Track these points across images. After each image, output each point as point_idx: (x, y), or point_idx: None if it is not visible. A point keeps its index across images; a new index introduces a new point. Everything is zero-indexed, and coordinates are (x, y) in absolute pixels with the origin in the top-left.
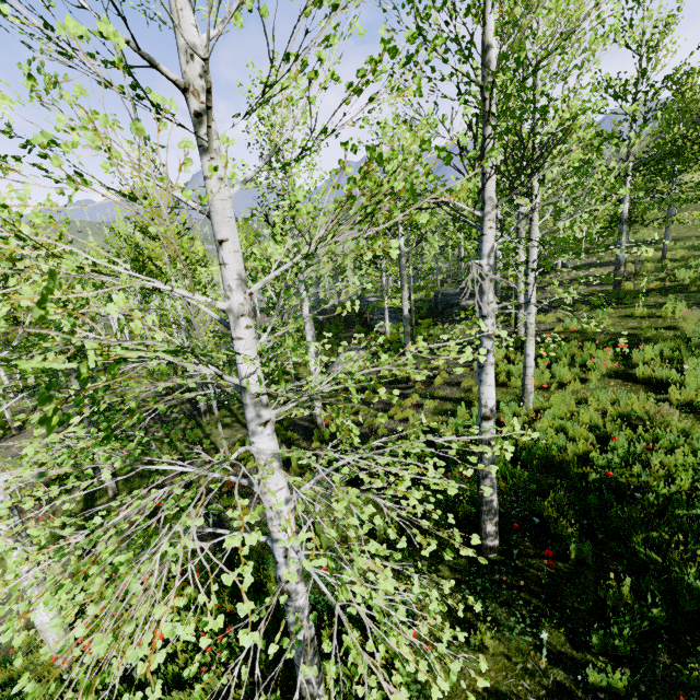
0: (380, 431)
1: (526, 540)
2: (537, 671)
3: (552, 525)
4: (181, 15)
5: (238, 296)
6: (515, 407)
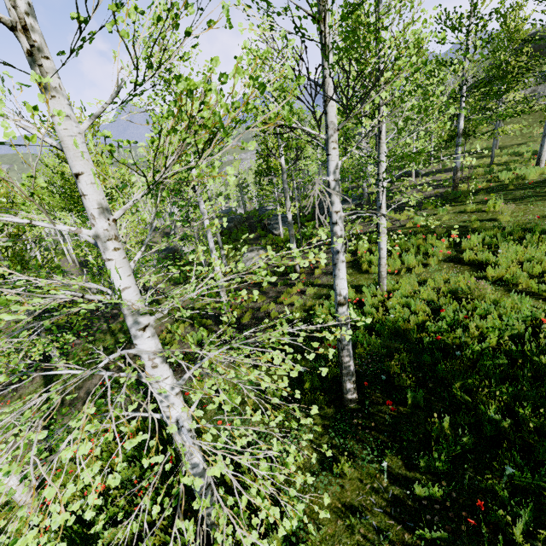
0: (272, 314)
1: (377, 392)
2: (381, 488)
3: (396, 379)
4: None
5: (102, 223)
6: (373, 289)
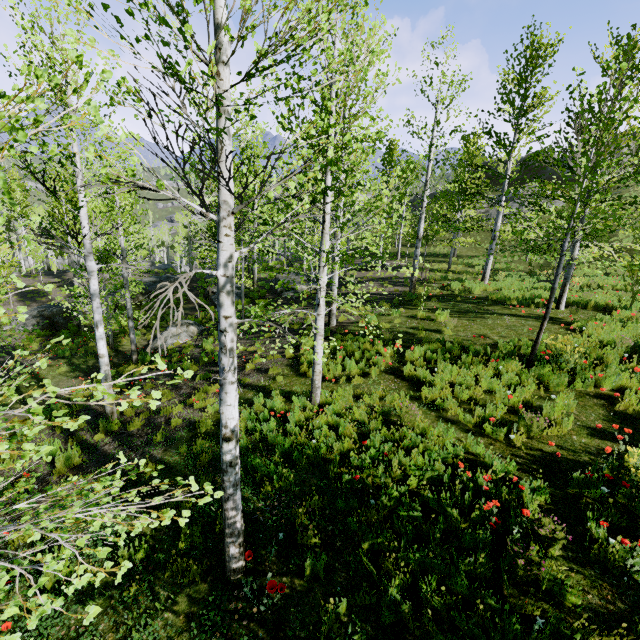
0: (174, 422)
1: (274, 555)
2: None
3: (300, 536)
4: None
5: None
6: (305, 400)
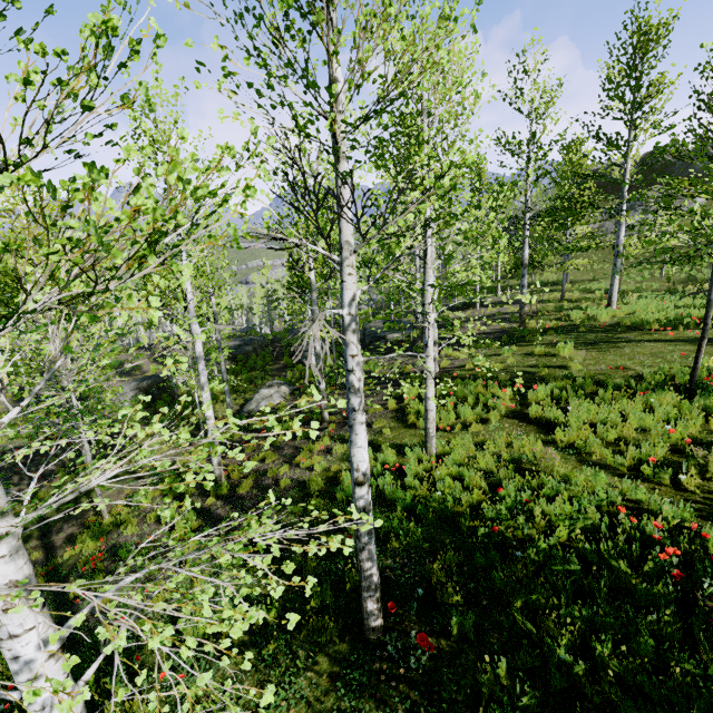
0: (283, 482)
1: (413, 614)
2: None
3: (439, 593)
4: None
5: None
6: (419, 452)
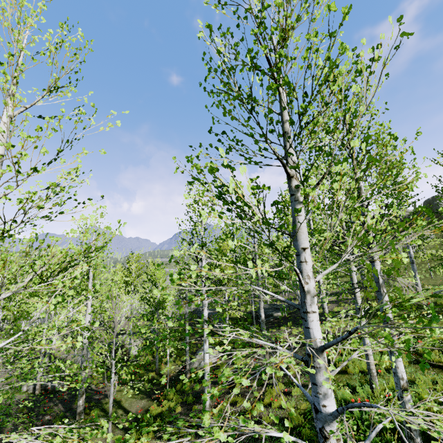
0: (265, 419)
1: None
2: None
3: None
4: (292, 151)
5: (313, 282)
6: (368, 389)
